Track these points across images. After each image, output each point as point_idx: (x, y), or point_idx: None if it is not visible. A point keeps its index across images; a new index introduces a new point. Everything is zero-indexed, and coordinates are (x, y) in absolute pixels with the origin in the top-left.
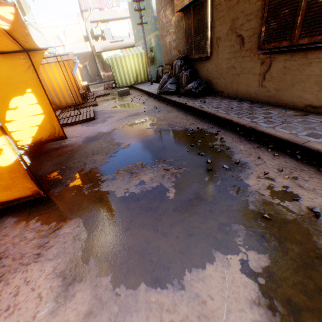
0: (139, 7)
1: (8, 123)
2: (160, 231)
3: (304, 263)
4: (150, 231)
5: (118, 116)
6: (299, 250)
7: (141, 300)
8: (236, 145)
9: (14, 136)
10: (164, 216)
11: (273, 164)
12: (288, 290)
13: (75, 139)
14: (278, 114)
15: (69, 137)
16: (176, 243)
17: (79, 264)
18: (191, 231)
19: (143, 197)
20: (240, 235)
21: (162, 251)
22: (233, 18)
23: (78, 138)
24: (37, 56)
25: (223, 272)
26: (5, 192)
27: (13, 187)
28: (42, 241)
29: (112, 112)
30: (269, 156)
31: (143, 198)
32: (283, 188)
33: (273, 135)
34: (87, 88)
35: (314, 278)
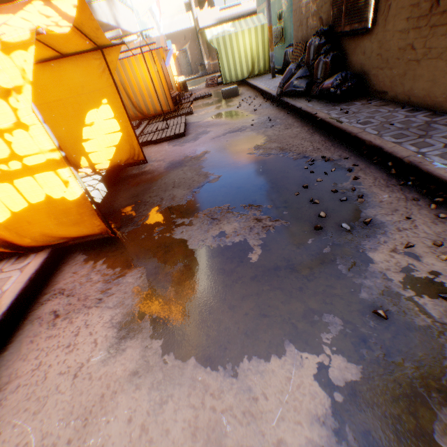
0: None
1: (84, 142)
2: (227, 302)
3: (413, 393)
4: (216, 300)
5: (215, 132)
6: (414, 373)
7: (187, 375)
8: (376, 191)
9: (91, 158)
10: (238, 283)
11: (430, 232)
12: (372, 419)
13: (157, 164)
14: None
15: (151, 160)
16: (242, 322)
17: (135, 320)
18: (266, 310)
19: (218, 254)
20: (331, 330)
21: (224, 327)
22: None
23: (161, 163)
24: (112, 54)
25: (290, 372)
26: (75, 227)
27: (82, 223)
28: (105, 286)
29: (209, 125)
30: (428, 216)
31: (218, 255)
32: (428, 275)
33: None
34: (184, 86)
35: (420, 417)
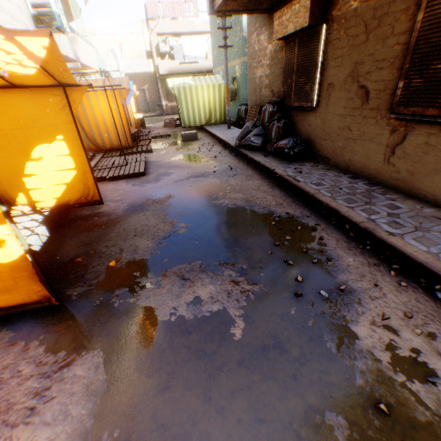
0: (224, 24)
1: (26, 177)
2: (214, 400)
3: None
4: (199, 398)
5: (178, 174)
6: None
7: None
8: (341, 254)
9: (33, 194)
10: (224, 371)
11: (398, 302)
12: None
13: (114, 205)
14: (410, 211)
15: (107, 199)
16: (236, 432)
17: None
18: (261, 411)
19: (195, 328)
20: (339, 436)
21: None
22: (356, 61)
23: (119, 204)
24: (77, 93)
25: None
26: (3, 295)
27: (15, 289)
28: (41, 384)
29: (171, 166)
30: (392, 284)
31: (196, 330)
32: (411, 353)
33: (401, 251)
34: (141, 123)
35: None
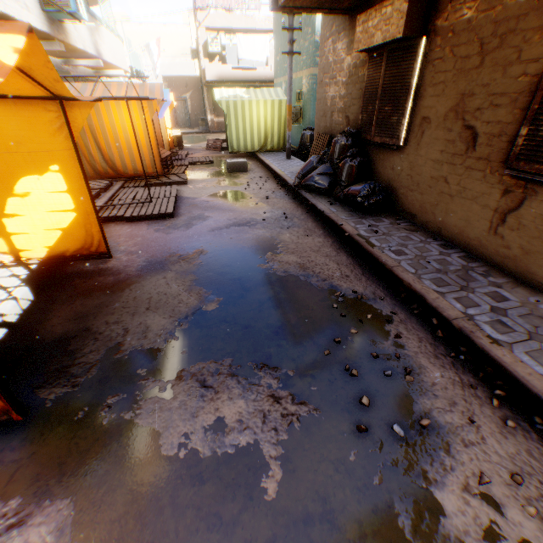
0: (292, 23)
1: (8, 218)
2: None
3: None
4: None
5: (216, 220)
6: None
7: None
8: (425, 363)
9: (17, 241)
10: None
11: (503, 453)
12: None
13: (127, 259)
14: (522, 307)
15: (119, 249)
16: None
17: None
18: None
19: (212, 473)
20: None
21: None
22: (463, 91)
23: (133, 258)
24: (80, 109)
25: None
26: None
27: None
28: None
29: (208, 207)
30: (494, 421)
31: (212, 477)
32: None
33: (510, 371)
34: (178, 142)
35: None
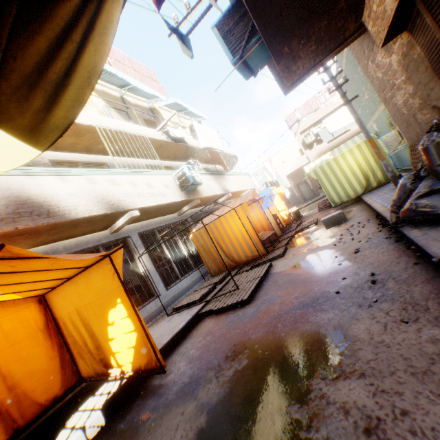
0: (336, 84)
1: (110, 341)
2: None
3: None
4: None
5: (283, 301)
6: None
7: None
8: None
9: (117, 357)
10: None
11: None
12: None
13: (182, 369)
14: None
15: (188, 354)
16: None
17: None
18: None
19: None
20: None
21: None
22: None
23: (187, 368)
24: (118, 256)
25: None
26: None
27: None
28: None
29: (285, 282)
30: None
31: None
32: None
33: None
34: (296, 215)
35: None
